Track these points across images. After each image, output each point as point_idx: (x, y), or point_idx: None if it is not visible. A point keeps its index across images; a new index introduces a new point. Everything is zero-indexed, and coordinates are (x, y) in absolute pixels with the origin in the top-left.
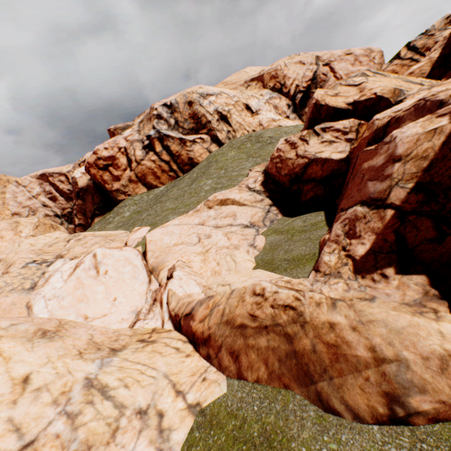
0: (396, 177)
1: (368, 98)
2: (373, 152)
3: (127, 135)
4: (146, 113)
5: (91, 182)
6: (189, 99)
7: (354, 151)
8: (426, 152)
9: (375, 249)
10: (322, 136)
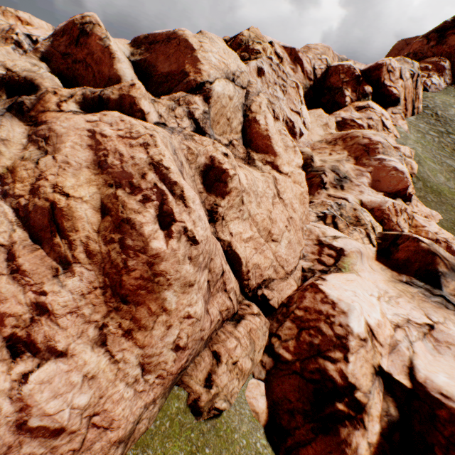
0: None
1: None
2: None
3: None
4: (4, 28)
5: None
6: None
7: None
8: None
9: None
10: None
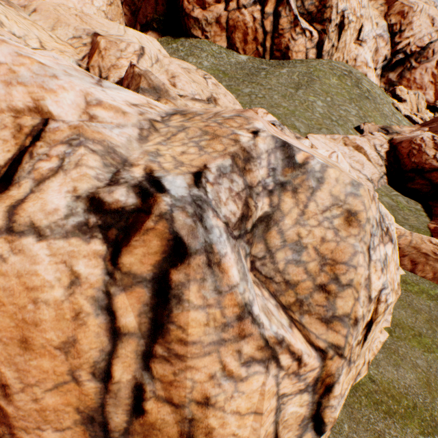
0: None
1: None
2: None
3: None
4: None
5: None
6: None
7: None
8: None
9: None
10: None
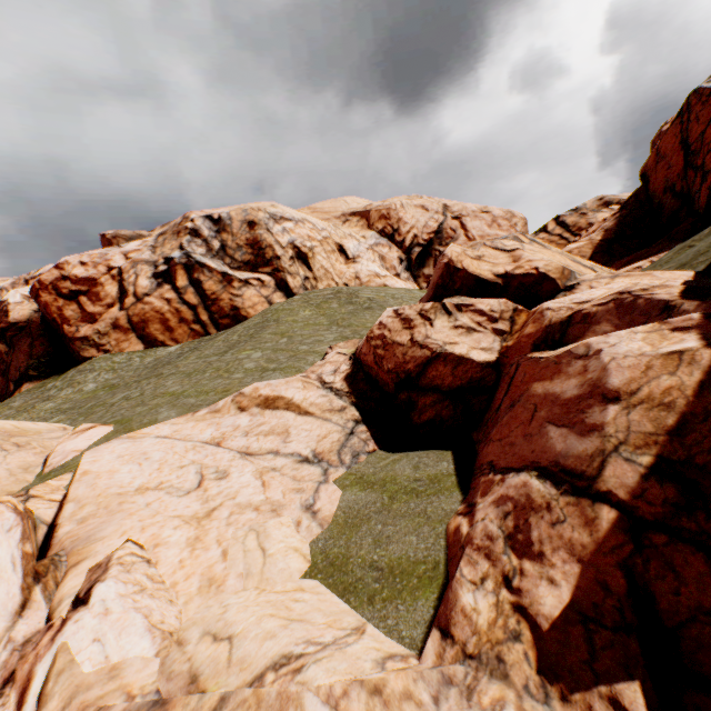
0: (613, 434)
1: (526, 272)
2: (553, 367)
3: (131, 250)
4: (175, 222)
5: (39, 316)
6: (252, 218)
7: (510, 353)
8: (669, 395)
9: (584, 607)
10: (456, 316)
